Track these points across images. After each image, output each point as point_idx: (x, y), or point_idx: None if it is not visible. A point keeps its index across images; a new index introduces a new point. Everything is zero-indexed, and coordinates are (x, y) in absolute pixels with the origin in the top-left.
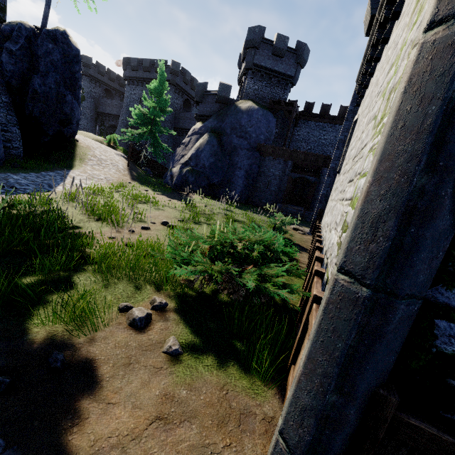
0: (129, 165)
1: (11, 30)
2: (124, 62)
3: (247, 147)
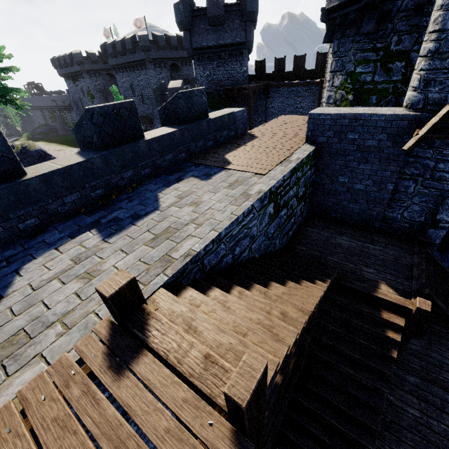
0: None
1: None
2: (103, 51)
3: None
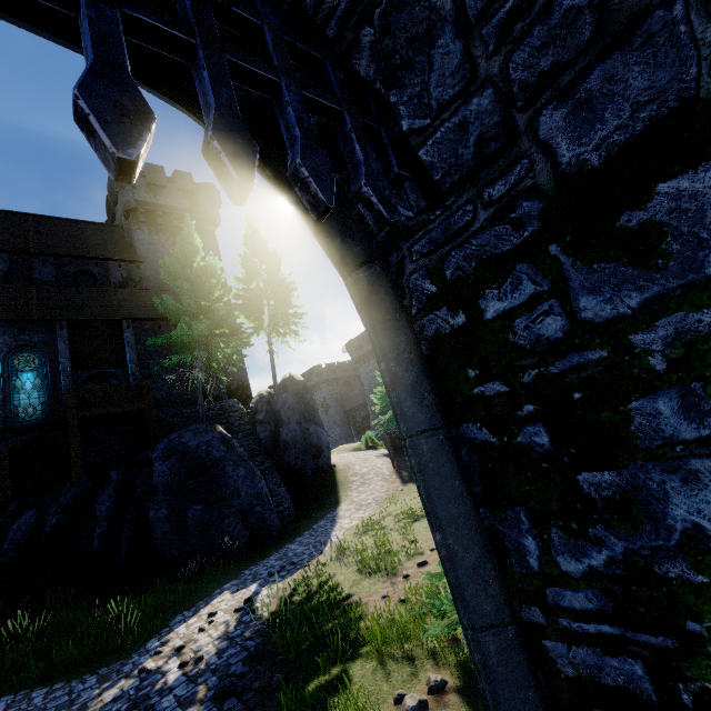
0: (395, 463)
1: (257, 404)
2: (348, 348)
3: None
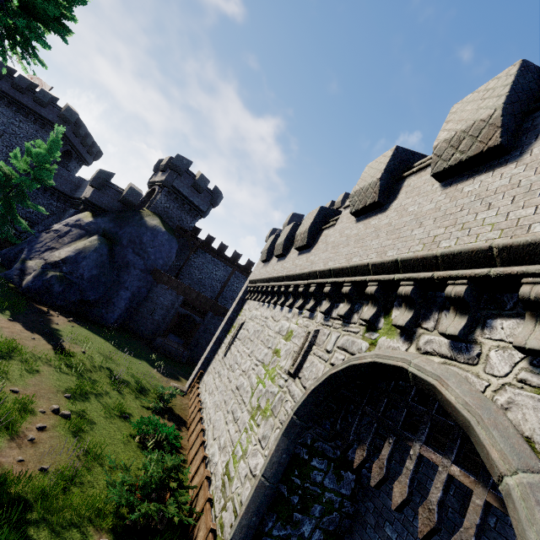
0: None
1: None
2: None
3: (141, 267)
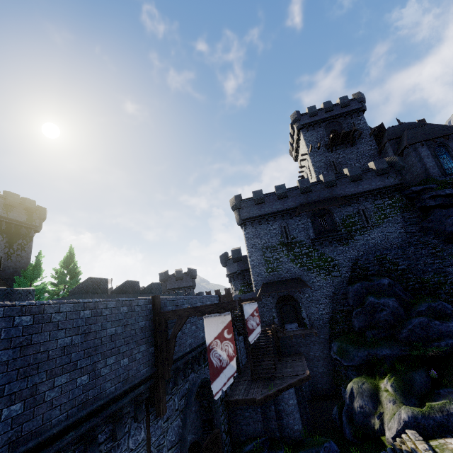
0: None
1: None
2: None
3: None
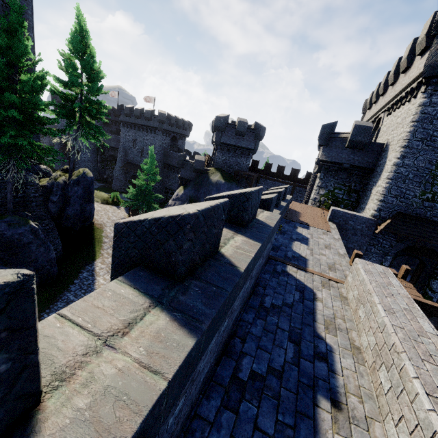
0: None
1: (52, 185)
2: (118, 109)
3: None
